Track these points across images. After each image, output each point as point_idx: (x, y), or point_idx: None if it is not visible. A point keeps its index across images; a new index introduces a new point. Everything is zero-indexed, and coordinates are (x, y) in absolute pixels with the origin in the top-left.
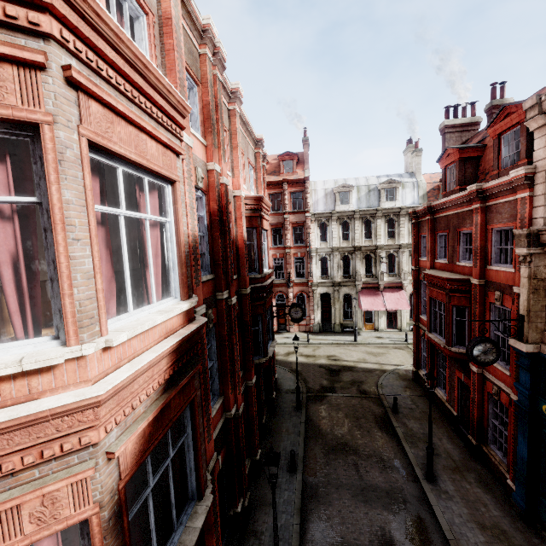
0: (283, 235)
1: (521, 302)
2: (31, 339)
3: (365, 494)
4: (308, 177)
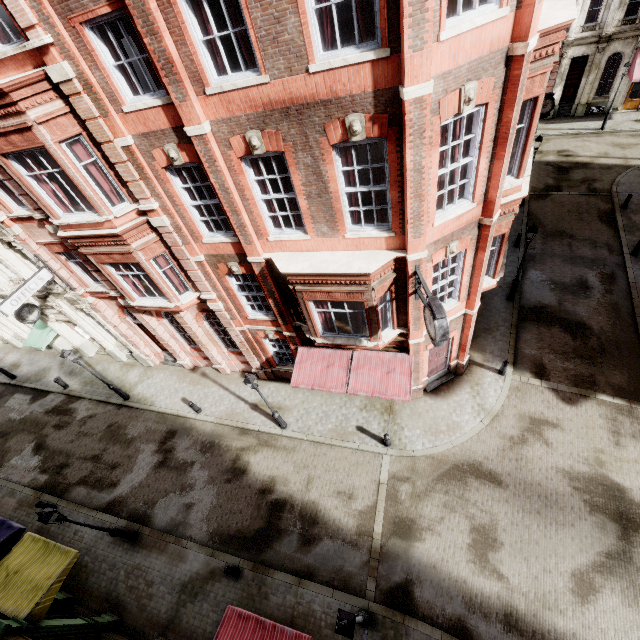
0: None
1: None
2: (506, 177)
3: (573, 260)
4: None
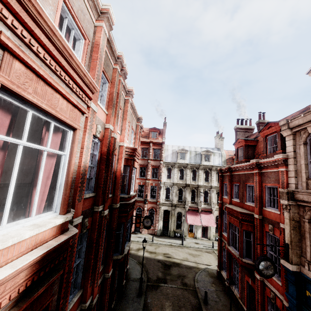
0: (146, 171)
1: (286, 234)
2: None
3: None
4: (164, 142)
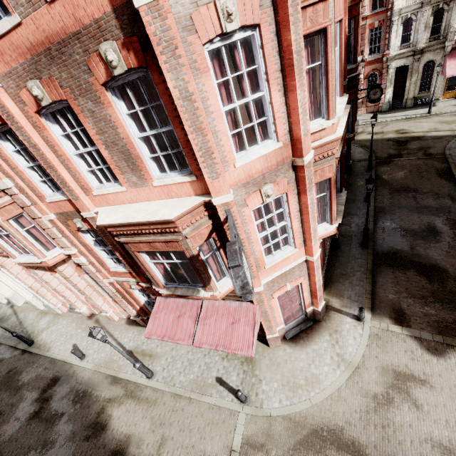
0: None
1: None
2: (316, 120)
3: (419, 210)
4: None
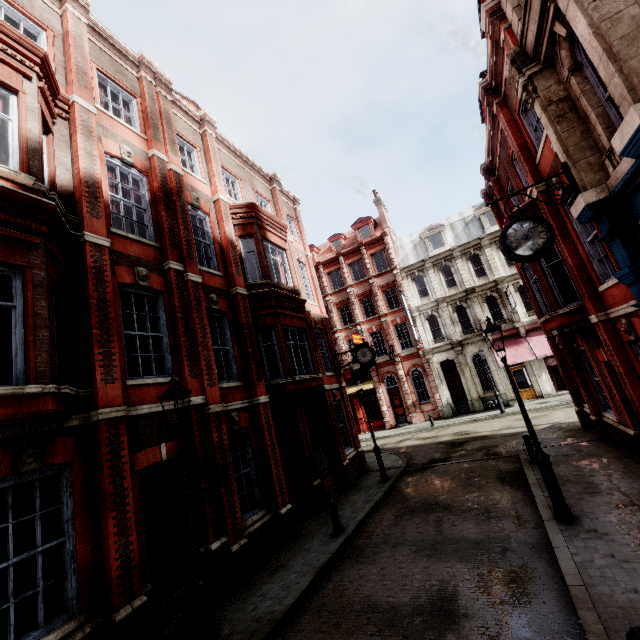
0: (374, 303)
1: (556, 149)
2: None
3: (436, 548)
4: (385, 233)
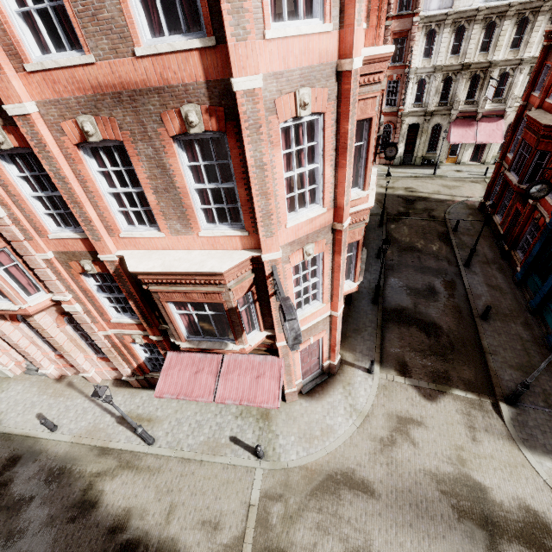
0: None
1: None
2: (354, 189)
3: (422, 270)
4: None
